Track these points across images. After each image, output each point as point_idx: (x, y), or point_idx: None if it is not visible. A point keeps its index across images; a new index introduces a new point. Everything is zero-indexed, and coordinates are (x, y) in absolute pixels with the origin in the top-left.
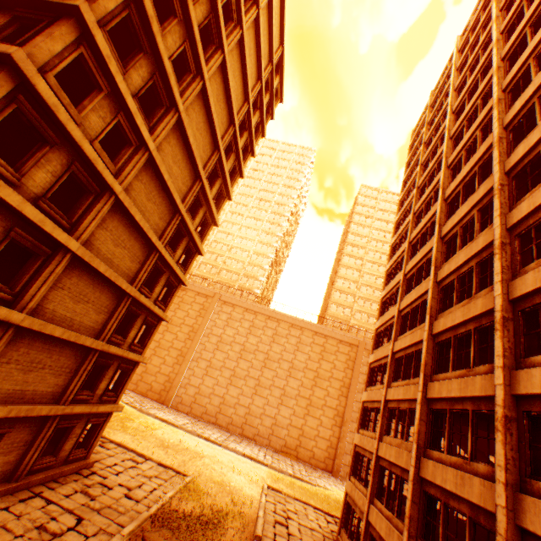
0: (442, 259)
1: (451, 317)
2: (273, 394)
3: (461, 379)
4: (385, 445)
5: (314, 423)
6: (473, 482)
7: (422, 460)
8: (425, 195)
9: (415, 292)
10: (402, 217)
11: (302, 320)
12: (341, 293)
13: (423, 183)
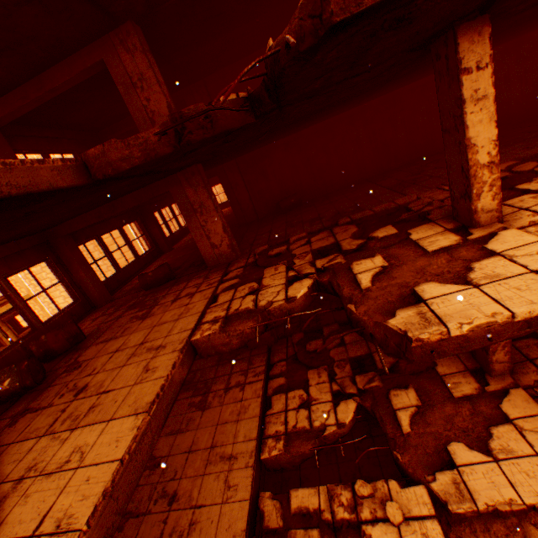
0: None
1: None
2: None
3: None
4: None
5: None
6: None
7: None
8: None
9: None
10: None
11: None
12: None
13: None
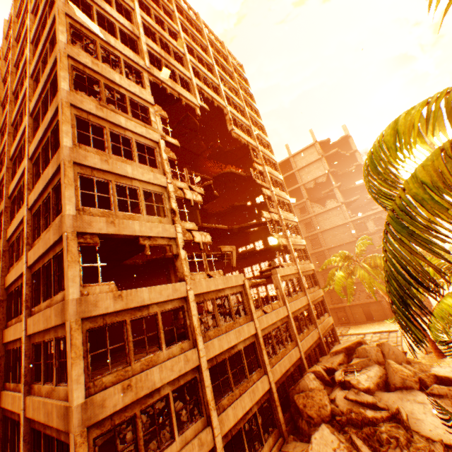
0: None
1: None
2: None
3: None
4: None
5: None
6: None
7: None
8: None
9: None
10: None
11: None
12: None
13: None
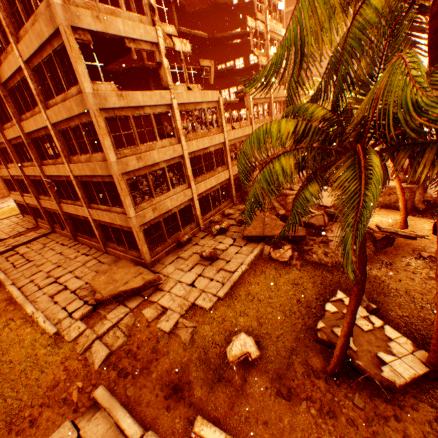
0: None
1: None
2: None
3: (12, 128)
4: (11, 170)
5: None
6: (36, 169)
7: (24, 169)
8: None
9: None
10: None
11: None
12: None
13: None
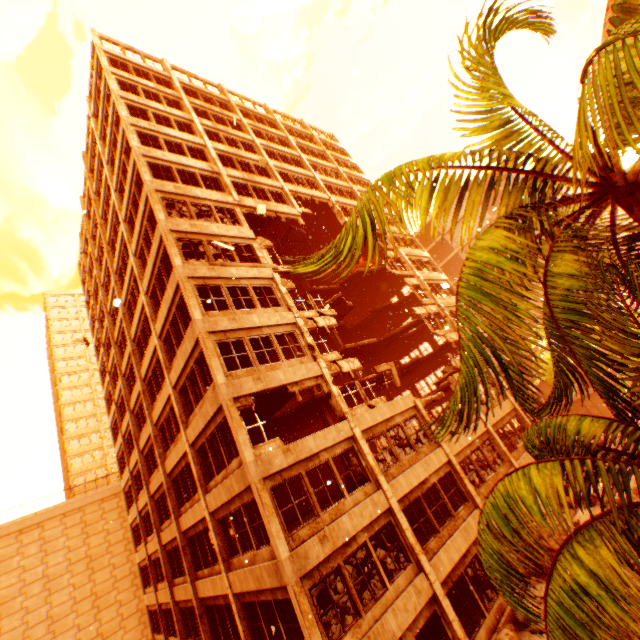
0: (139, 430)
1: (155, 482)
2: (36, 637)
3: (169, 527)
4: (160, 593)
5: (113, 611)
6: (188, 587)
7: (174, 589)
8: (112, 360)
9: (134, 456)
10: (105, 368)
11: (36, 514)
12: (82, 438)
13: (107, 342)
